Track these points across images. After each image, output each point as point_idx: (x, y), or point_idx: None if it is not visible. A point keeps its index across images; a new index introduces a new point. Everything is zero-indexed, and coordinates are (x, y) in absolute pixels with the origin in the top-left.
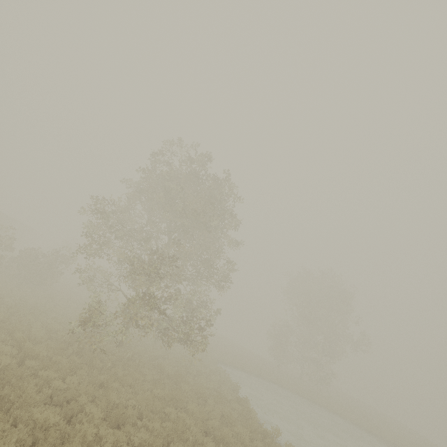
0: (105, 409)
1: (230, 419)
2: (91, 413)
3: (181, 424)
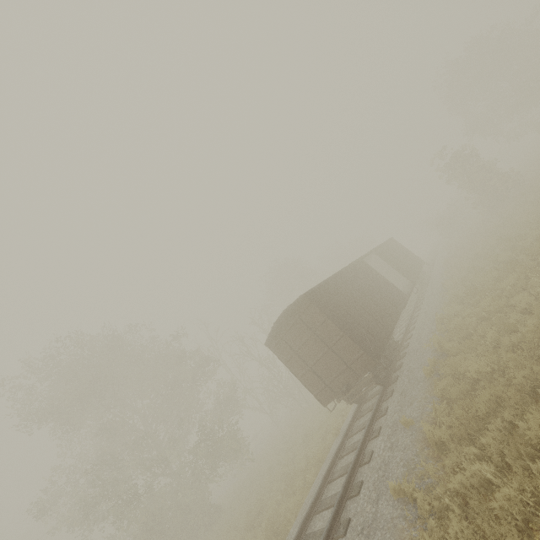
0: None
1: None
2: None
3: None
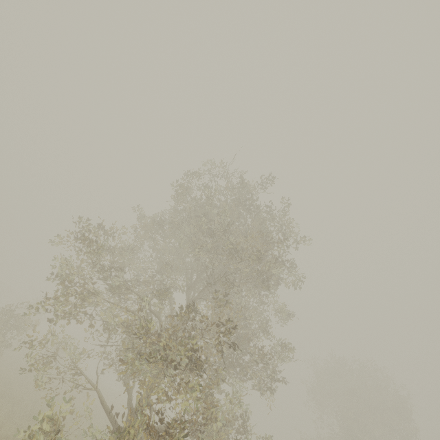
0: None
1: None
2: None
3: None
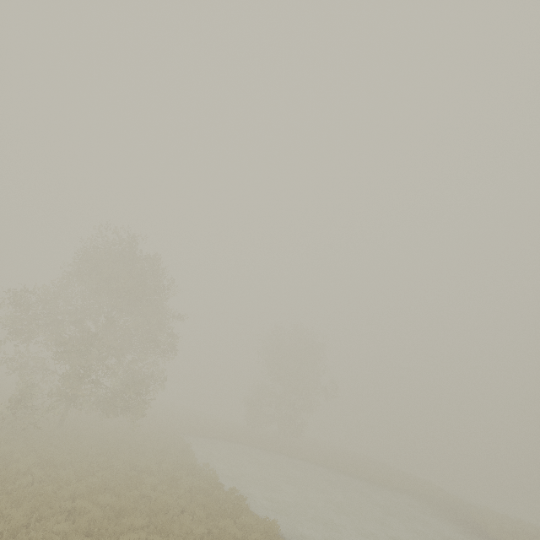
0: (38, 461)
1: (162, 461)
2: (25, 464)
3: (106, 461)
